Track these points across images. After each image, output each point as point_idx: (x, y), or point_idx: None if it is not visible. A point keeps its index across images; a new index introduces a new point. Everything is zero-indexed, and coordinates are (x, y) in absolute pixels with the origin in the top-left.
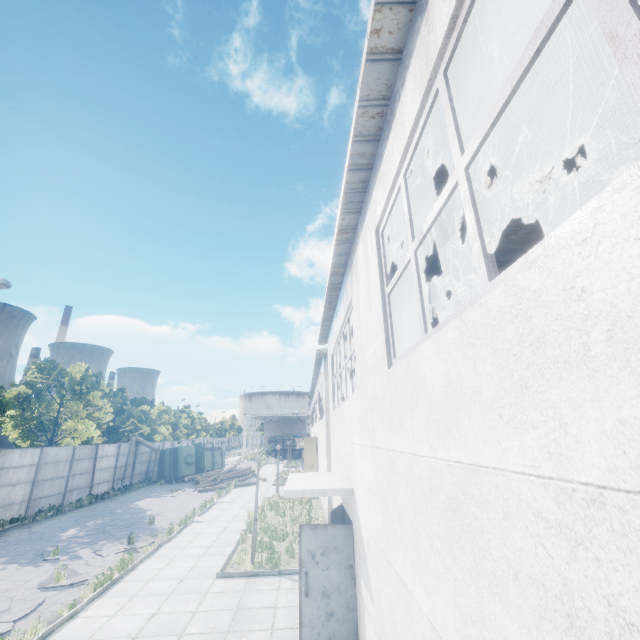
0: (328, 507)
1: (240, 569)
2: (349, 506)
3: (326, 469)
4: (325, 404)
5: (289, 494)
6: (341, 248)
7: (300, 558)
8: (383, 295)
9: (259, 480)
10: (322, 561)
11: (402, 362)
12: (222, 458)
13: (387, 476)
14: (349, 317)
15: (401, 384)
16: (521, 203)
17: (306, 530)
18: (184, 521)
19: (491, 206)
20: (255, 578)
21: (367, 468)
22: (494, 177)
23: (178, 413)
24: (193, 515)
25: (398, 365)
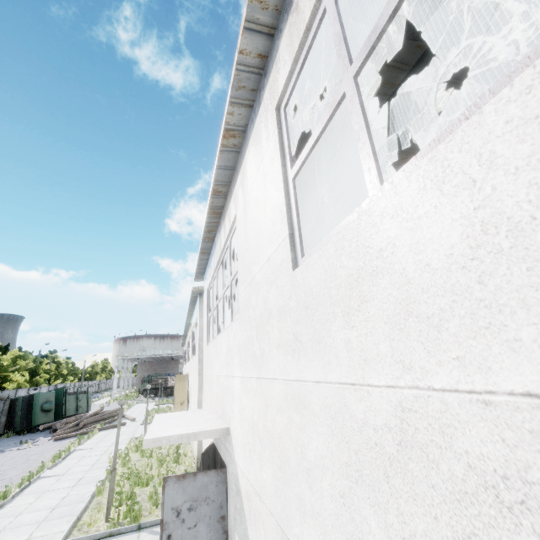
0: (197, 443)
1: (90, 531)
2: (223, 446)
3: (197, 405)
4: (199, 341)
5: (151, 443)
6: (226, 158)
7: (162, 519)
8: (285, 181)
9: (127, 420)
10: (189, 518)
11: (325, 248)
12: (88, 401)
13: (286, 416)
14: (230, 241)
15: (322, 281)
16: (403, 134)
17: (171, 483)
18: (27, 479)
19: (378, 132)
20: (108, 539)
21: (250, 405)
22: (390, 92)
23: (39, 358)
24: (41, 469)
25: (315, 256)
